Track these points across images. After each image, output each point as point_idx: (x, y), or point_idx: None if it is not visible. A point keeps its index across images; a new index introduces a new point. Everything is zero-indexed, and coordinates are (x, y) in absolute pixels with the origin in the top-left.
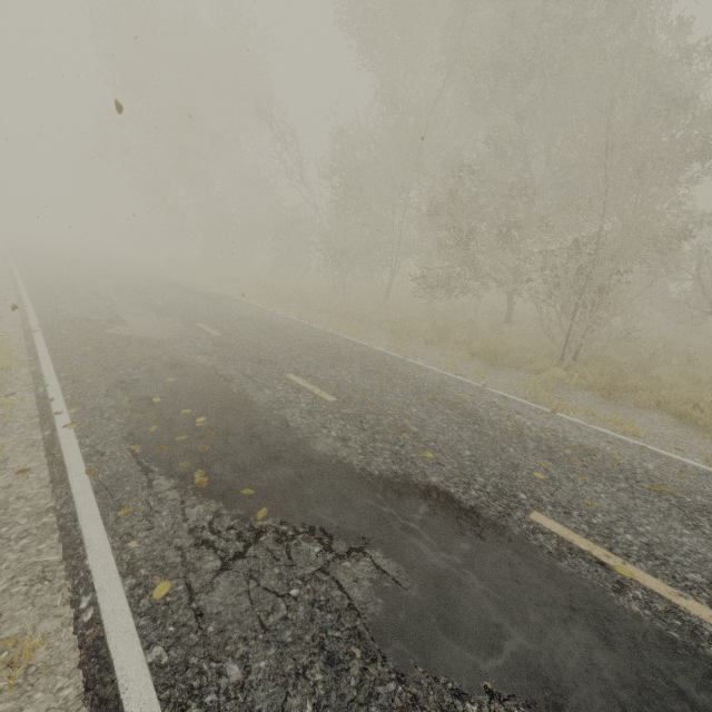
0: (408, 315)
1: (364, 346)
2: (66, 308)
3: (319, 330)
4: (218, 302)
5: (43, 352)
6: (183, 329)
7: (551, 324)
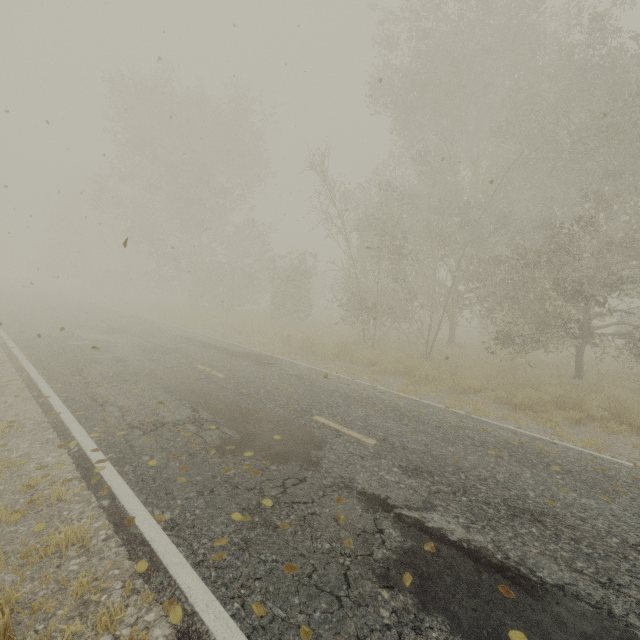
0: (481, 374)
1: (549, 442)
2: (109, 397)
3: (452, 413)
4: (277, 367)
5: (159, 538)
6: (315, 434)
7: (627, 380)
